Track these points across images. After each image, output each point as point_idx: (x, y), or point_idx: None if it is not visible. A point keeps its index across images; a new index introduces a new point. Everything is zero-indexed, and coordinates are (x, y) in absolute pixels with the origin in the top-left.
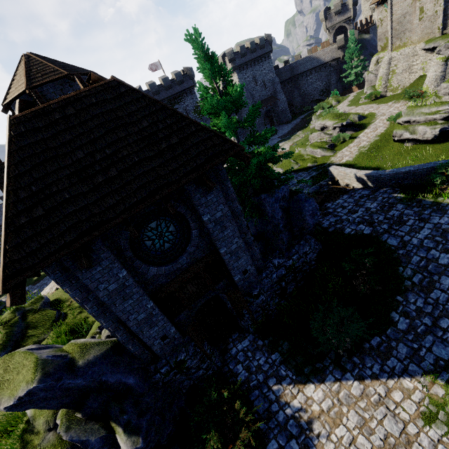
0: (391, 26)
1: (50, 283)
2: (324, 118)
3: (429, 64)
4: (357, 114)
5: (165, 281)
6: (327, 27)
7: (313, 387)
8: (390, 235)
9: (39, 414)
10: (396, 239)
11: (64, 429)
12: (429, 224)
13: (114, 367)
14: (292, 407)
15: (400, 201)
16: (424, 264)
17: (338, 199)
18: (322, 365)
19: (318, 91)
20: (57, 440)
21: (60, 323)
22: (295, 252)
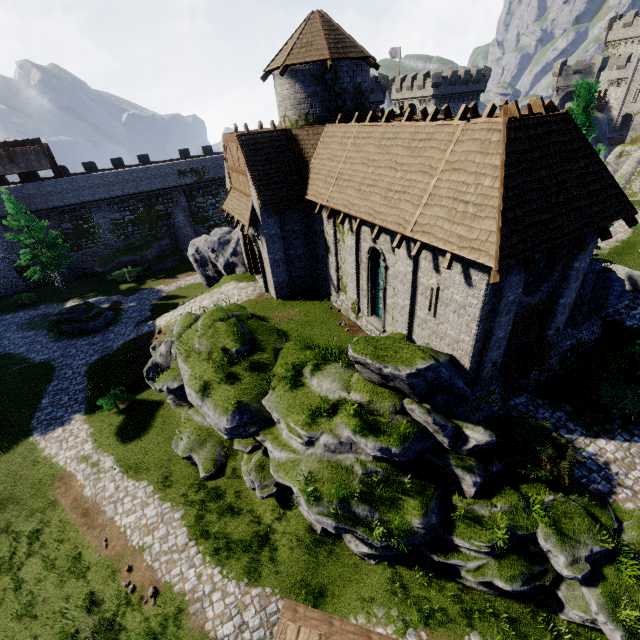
0: None
1: (205, 297)
2: None
3: None
4: None
5: (518, 312)
6: (557, 85)
7: (604, 442)
8: None
9: (382, 399)
10: None
11: (426, 411)
12: None
13: (457, 375)
14: (587, 452)
15: None
16: None
17: None
18: (610, 428)
19: None
20: (405, 422)
21: (285, 338)
22: (586, 328)
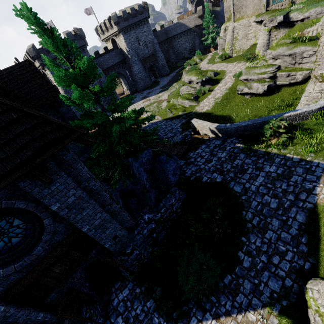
0: (232, 1)
1: None
2: (190, 74)
3: (259, 34)
4: (213, 71)
5: (20, 276)
6: None
7: None
8: (235, 182)
9: None
10: (240, 186)
11: None
12: (263, 172)
13: None
14: None
15: (242, 151)
16: (260, 208)
17: (198, 149)
18: (187, 308)
19: (187, 51)
20: None
21: None
22: (163, 206)
